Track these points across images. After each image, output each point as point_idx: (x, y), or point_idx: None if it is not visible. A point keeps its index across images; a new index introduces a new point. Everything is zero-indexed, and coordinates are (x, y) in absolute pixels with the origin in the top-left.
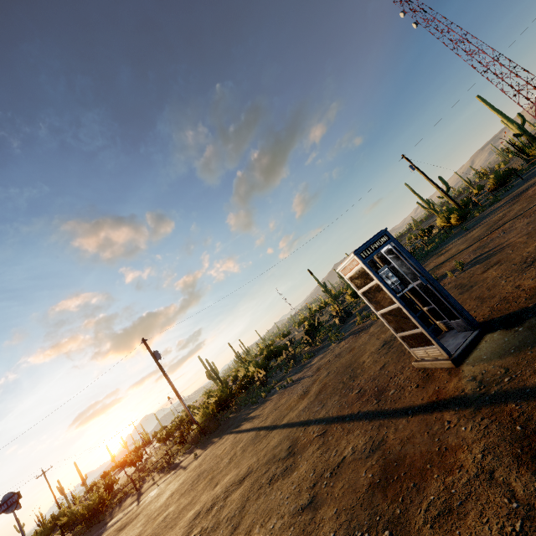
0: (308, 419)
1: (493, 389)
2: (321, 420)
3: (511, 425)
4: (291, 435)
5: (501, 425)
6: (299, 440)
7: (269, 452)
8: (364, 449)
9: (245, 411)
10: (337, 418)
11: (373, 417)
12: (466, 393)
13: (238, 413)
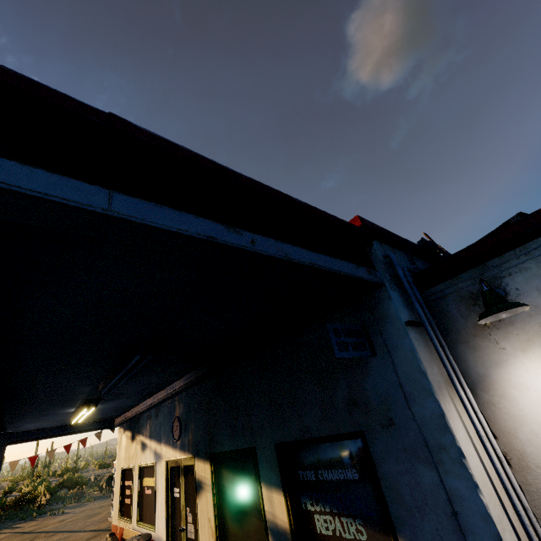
0: (52, 530)
1: (107, 528)
2: (58, 531)
3: (97, 534)
4: (37, 535)
5: (96, 534)
6: (40, 537)
7: (19, 540)
8: (62, 538)
9: (10, 523)
10: (64, 531)
11: (76, 532)
12: (103, 528)
13: (1, 523)
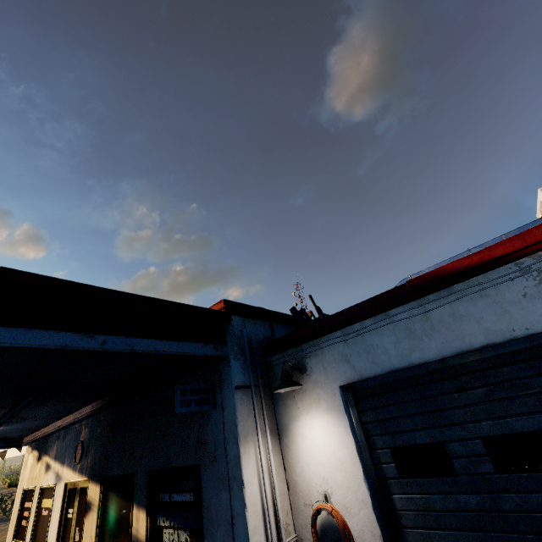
0: None
1: None
2: None
3: None
4: None
5: None
6: None
7: None
8: None
9: None
10: None
11: None
12: None
13: None
